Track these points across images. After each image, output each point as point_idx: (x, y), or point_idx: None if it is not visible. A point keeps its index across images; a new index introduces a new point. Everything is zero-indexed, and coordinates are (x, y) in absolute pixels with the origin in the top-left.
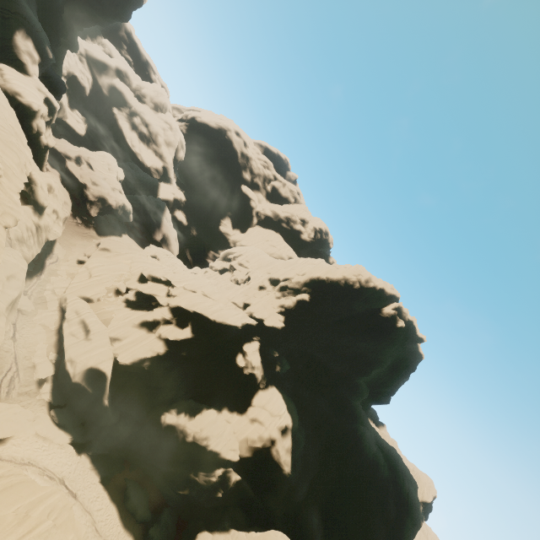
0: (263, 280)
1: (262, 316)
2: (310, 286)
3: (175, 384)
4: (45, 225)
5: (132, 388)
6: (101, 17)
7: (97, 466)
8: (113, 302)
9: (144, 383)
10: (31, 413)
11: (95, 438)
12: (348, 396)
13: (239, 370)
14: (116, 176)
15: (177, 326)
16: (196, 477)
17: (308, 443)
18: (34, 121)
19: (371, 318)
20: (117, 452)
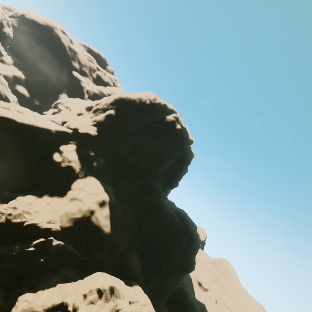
0: (81, 109)
1: (77, 126)
2: (115, 105)
3: None
4: None
5: None
6: None
7: None
8: None
9: None
10: None
11: None
12: (152, 182)
13: (56, 165)
14: None
15: None
16: (11, 252)
17: (125, 212)
18: None
19: (159, 123)
20: None
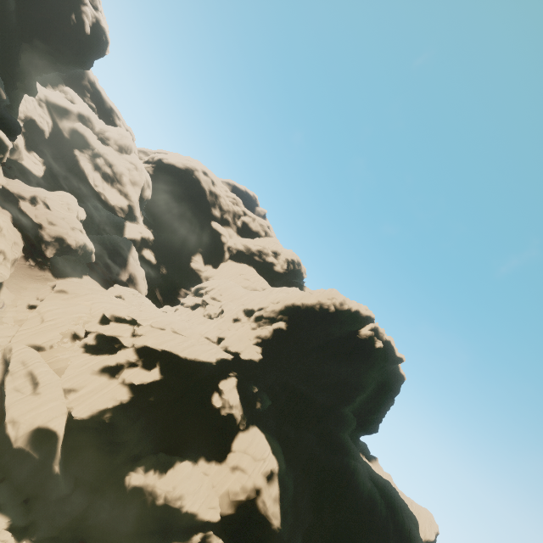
0: (237, 312)
1: (238, 349)
2: (286, 313)
3: (141, 436)
4: None
5: (89, 447)
6: (62, 64)
7: None
8: (69, 348)
9: (105, 439)
10: None
11: (42, 517)
12: (336, 428)
13: (215, 412)
14: (76, 216)
15: (143, 368)
16: None
17: (297, 488)
18: None
19: (350, 341)
20: (70, 532)
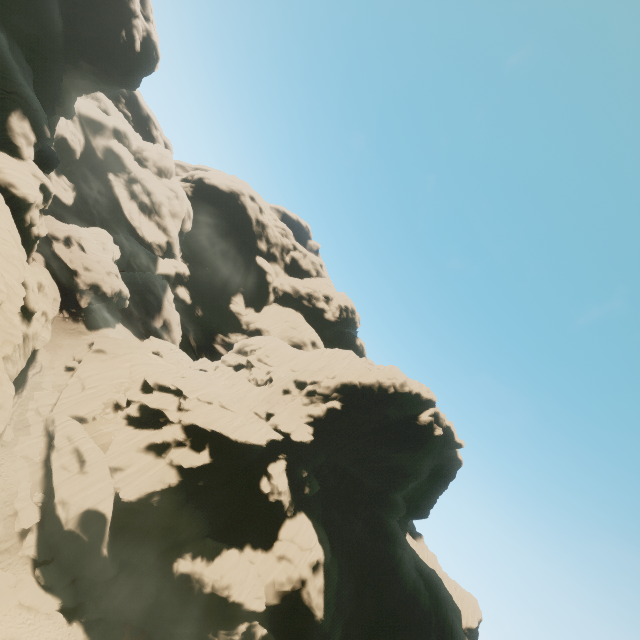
0: (288, 382)
1: (289, 430)
2: (342, 392)
3: (189, 521)
4: (34, 333)
5: (135, 529)
6: (105, 85)
7: (92, 635)
8: (112, 420)
9: (152, 522)
10: (12, 576)
11: (89, 598)
12: (384, 514)
13: (263, 497)
14: (111, 257)
15: (192, 448)
16: (215, 638)
17: (341, 577)
18: (27, 214)
19: (408, 427)
20: (116, 614)
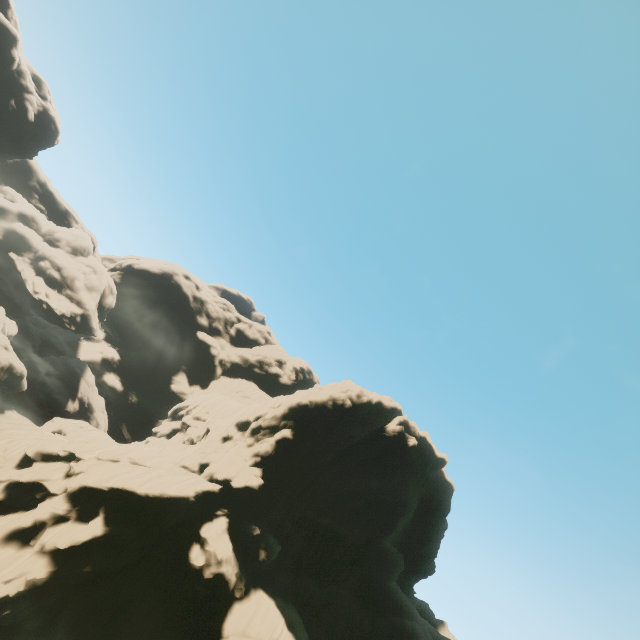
0: (228, 427)
1: (228, 475)
2: (291, 417)
3: (67, 639)
4: None
5: None
6: None
7: None
8: None
9: None
10: None
11: None
12: (378, 574)
13: (195, 575)
14: (0, 329)
15: (78, 520)
16: None
17: None
18: None
19: (376, 442)
20: None
